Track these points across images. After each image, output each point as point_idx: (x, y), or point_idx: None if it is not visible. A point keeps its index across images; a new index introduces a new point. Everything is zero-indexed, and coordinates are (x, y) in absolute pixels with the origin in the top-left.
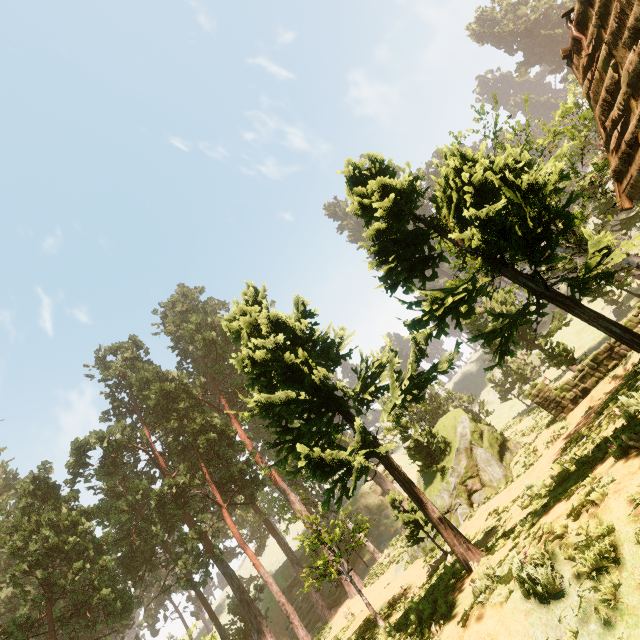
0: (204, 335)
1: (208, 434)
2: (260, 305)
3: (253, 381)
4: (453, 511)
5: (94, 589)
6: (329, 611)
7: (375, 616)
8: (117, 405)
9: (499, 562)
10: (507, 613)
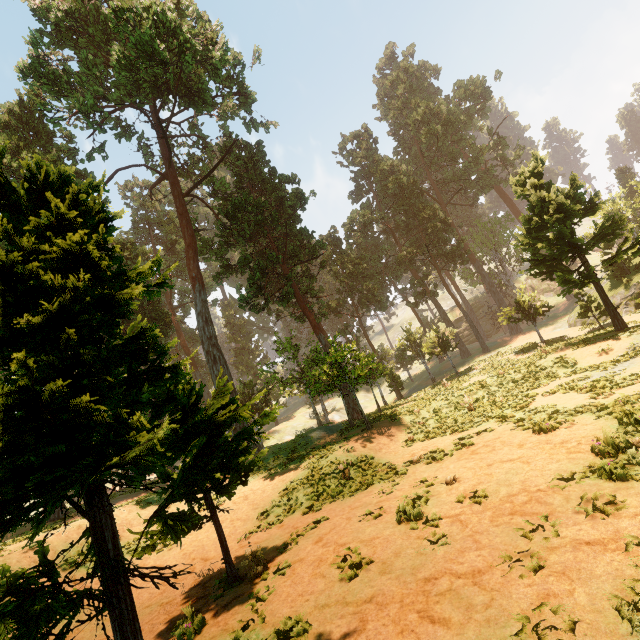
0: (430, 129)
1: (434, 223)
2: (541, 174)
3: (528, 229)
4: (620, 308)
5: (374, 296)
6: (487, 338)
7: (541, 341)
8: (359, 188)
9: (633, 329)
10: (626, 339)
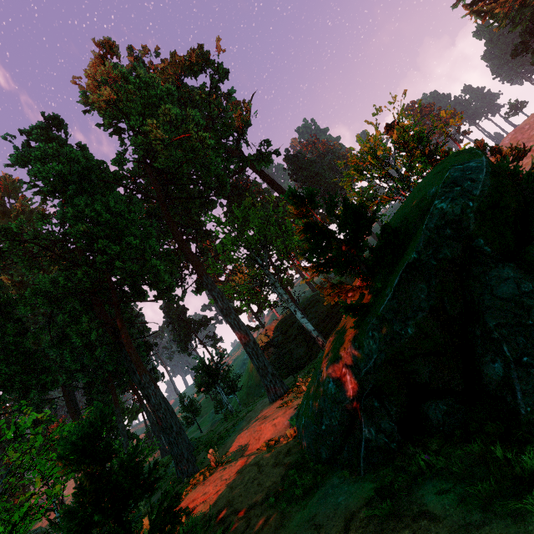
0: (98, 95)
1: (78, 225)
2: None
3: None
4: (356, 421)
5: None
6: None
7: None
8: (45, 196)
9: None
10: None
